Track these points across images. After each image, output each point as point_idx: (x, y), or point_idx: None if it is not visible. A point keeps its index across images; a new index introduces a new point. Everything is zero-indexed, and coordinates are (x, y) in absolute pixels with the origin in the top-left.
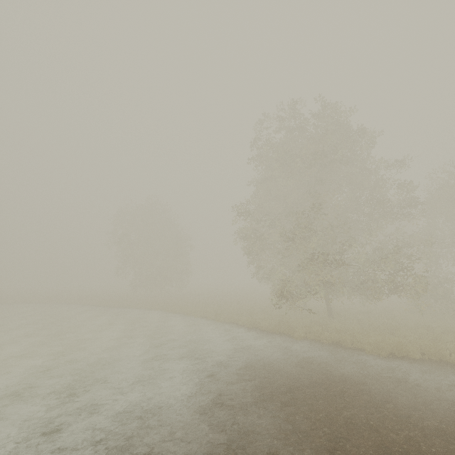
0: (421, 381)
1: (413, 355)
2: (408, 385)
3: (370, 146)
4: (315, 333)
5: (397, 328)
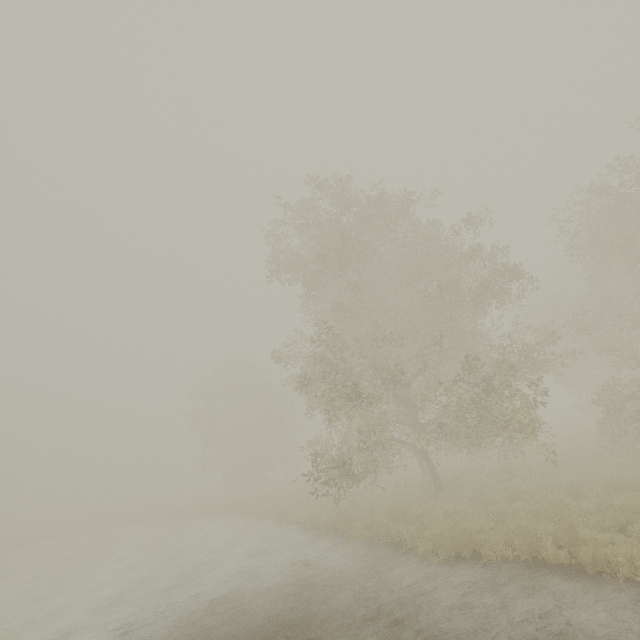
0: (439, 611)
1: (489, 554)
2: (401, 623)
3: (402, 215)
4: (372, 526)
5: (520, 496)
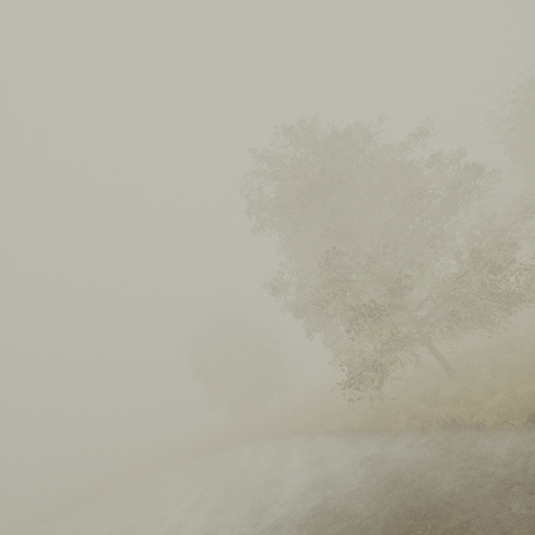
0: None
1: None
2: None
3: (367, 142)
4: (417, 416)
5: None
